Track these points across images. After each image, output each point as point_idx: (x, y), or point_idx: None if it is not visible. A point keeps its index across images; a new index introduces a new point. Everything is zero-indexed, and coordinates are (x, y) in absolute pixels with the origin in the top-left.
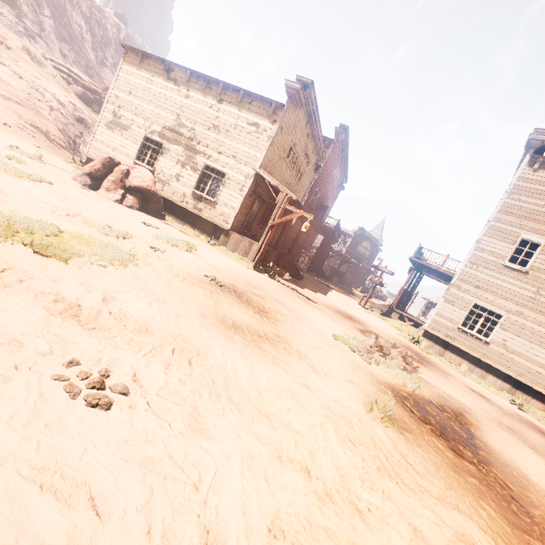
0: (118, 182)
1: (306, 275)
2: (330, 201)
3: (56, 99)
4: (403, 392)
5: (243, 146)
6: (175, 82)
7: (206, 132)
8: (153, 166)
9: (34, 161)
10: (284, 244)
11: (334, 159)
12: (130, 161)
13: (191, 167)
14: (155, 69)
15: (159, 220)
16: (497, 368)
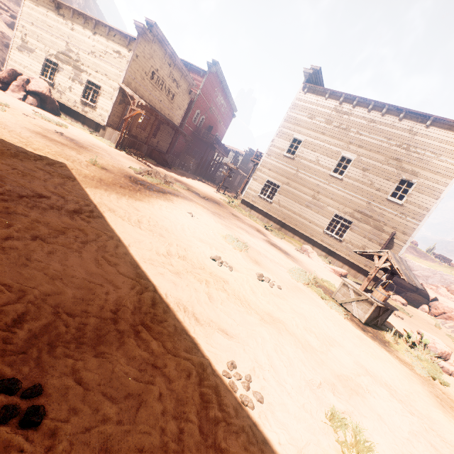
0: (21, 87)
1: (186, 173)
2: (222, 125)
3: None
4: (139, 178)
5: (112, 67)
6: (64, 17)
7: (87, 56)
8: (54, 81)
9: None
10: (174, 152)
11: (212, 88)
12: (37, 76)
13: (78, 82)
14: (49, 6)
15: (54, 115)
16: (274, 216)
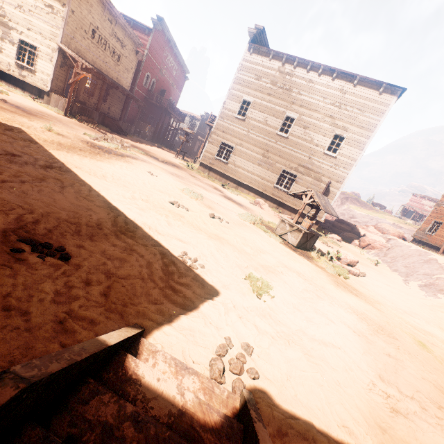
0: None
1: (143, 140)
2: (175, 88)
3: None
4: (96, 144)
5: (45, 24)
6: None
7: (14, 11)
8: None
9: None
10: (128, 119)
11: (160, 48)
12: None
13: (9, 41)
14: None
15: None
16: (230, 176)
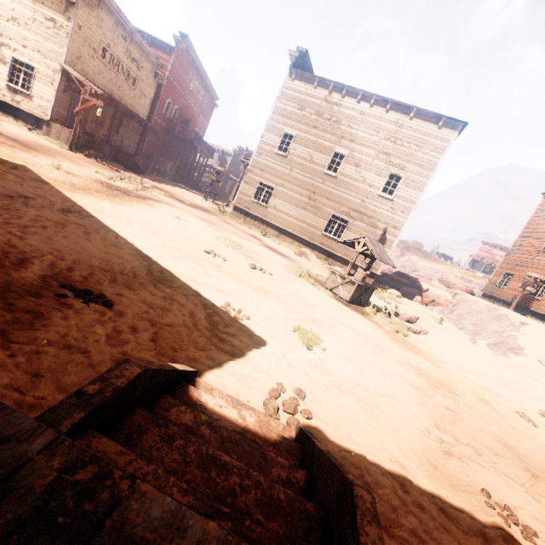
0: None
1: (164, 179)
2: (202, 117)
3: None
4: (112, 184)
5: (46, 41)
6: None
7: (6, 24)
8: None
9: None
10: (145, 154)
11: (184, 70)
12: None
13: None
14: None
15: None
16: (271, 222)
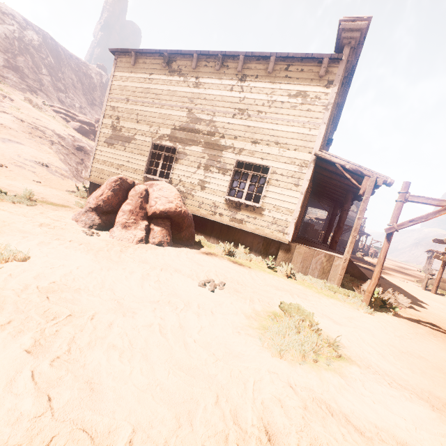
0: (137, 211)
1: None
2: None
3: (56, 134)
4: None
5: (288, 125)
6: (179, 72)
7: (230, 120)
8: (167, 177)
9: (18, 205)
10: None
11: None
12: (139, 176)
13: (217, 168)
14: (152, 65)
15: (198, 250)
16: None
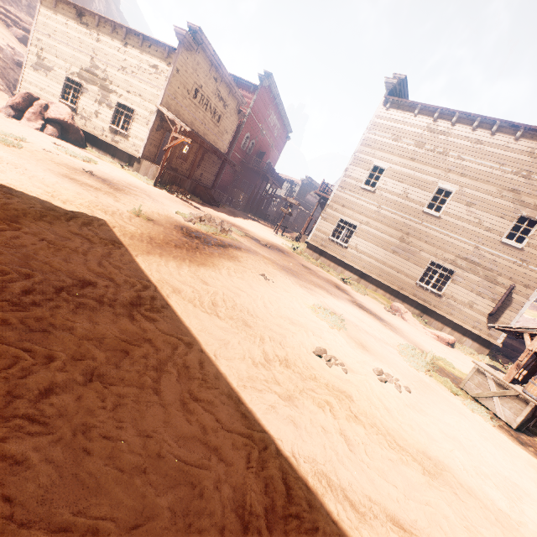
0: (38, 114)
1: (236, 210)
2: (275, 150)
3: None
4: (191, 229)
5: (147, 85)
6: (87, 26)
7: (116, 73)
8: (76, 105)
9: None
10: (220, 185)
11: (264, 106)
12: (56, 100)
13: (106, 105)
14: (69, 13)
15: (79, 148)
16: (350, 265)
